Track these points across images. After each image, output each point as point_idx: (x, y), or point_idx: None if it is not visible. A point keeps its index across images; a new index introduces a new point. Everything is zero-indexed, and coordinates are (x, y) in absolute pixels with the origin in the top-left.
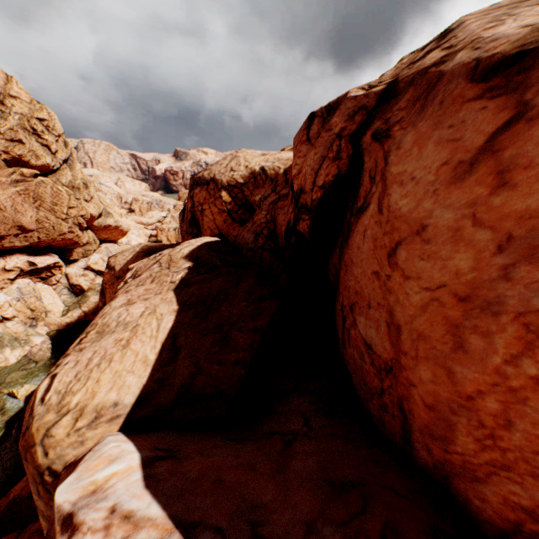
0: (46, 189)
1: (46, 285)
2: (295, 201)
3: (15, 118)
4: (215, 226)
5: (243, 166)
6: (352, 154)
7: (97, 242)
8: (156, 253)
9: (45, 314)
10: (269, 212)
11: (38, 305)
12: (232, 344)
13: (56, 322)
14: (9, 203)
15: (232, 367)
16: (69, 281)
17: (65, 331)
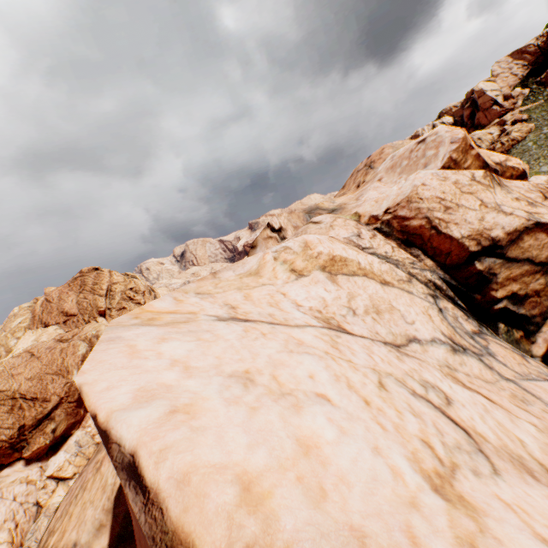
0: None
1: None
2: None
3: (119, 295)
4: None
5: None
6: None
7: None
8: None
9: None
10: None
11: None
12: None
13: None
14: None
15: None
16: None
17: None
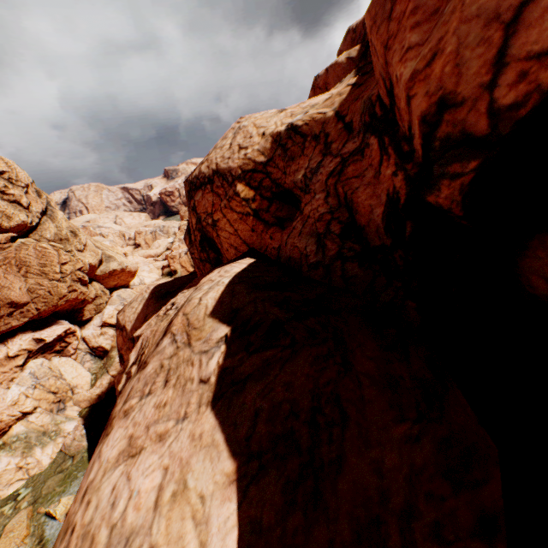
0: (28, 251)
1: (64, 357)
2: (397, 149)
3: None
4: (239, 240)
5: (257, 135)
6: None
7: (106, 292)
8: (170, 295)
9: (71, 392)
10: (330, 192)
11: (59, 385)
12: None
13: (85, 397)
14: None
15: None
16: (88, 345)
17: (97, 405)
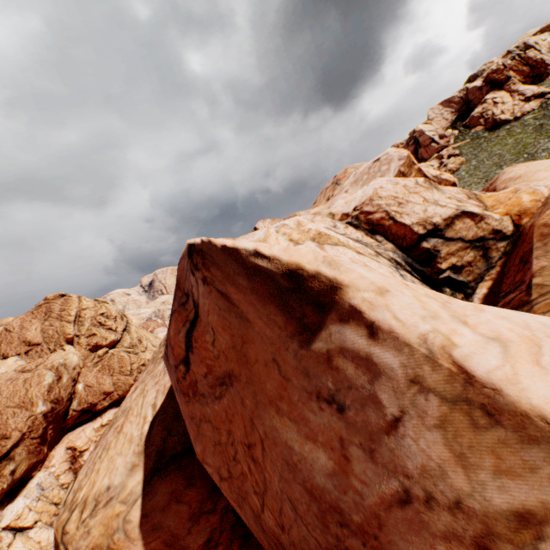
0: (114, 359)
1: None
2: None
3: (88, 321)
4: None
5: None
6: None
7: None
8: None
9: None
10: None
11: None
12: None
13: None
14: (95, 380)
15: None
16: None
17: None
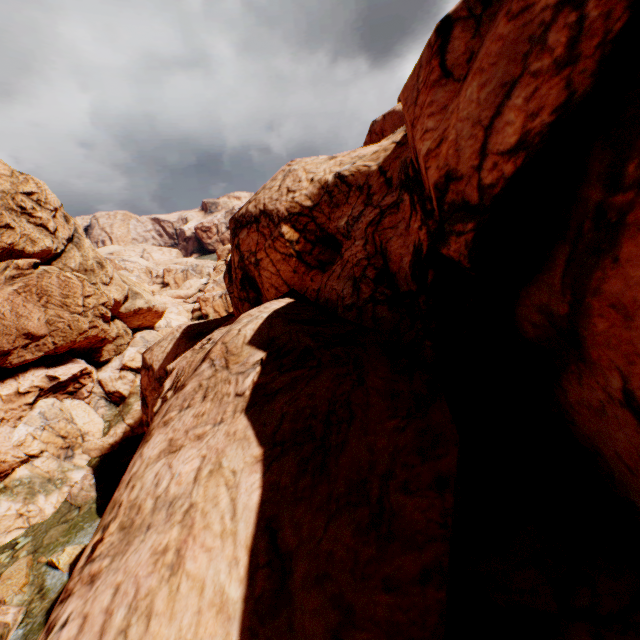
0: (51, 279)
1: (77, 400)
2: (422, 207)
3: None
4: (280, 281)
5: (306, 180)
6: (621, 30)
7: (129, 332)
8: (203, 336)
9: (82, 438)
10: (369, 240)
11: (70, 429)
12: (401, 528)
13: (96, 446)
14: (7, 307)
15: (418, 592)
16: (104, 389)
17: (109, 456)
